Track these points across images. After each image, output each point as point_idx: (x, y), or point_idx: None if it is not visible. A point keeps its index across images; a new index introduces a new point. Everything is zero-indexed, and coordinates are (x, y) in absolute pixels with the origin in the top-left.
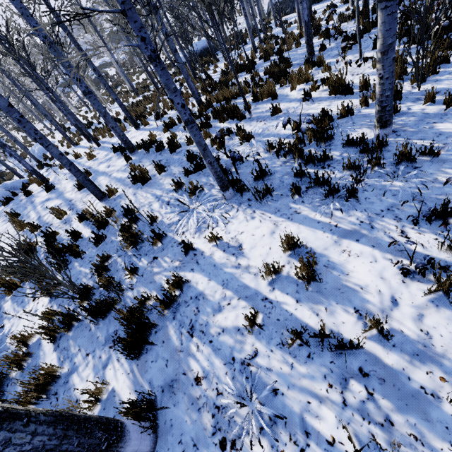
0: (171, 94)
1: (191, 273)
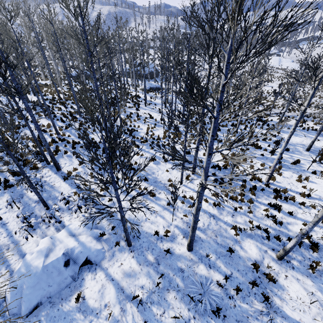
0: (37, 97)
1: (31, 125)
